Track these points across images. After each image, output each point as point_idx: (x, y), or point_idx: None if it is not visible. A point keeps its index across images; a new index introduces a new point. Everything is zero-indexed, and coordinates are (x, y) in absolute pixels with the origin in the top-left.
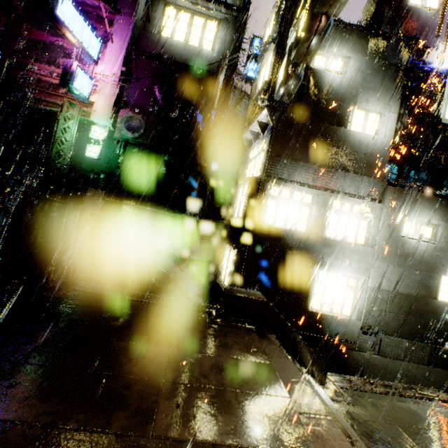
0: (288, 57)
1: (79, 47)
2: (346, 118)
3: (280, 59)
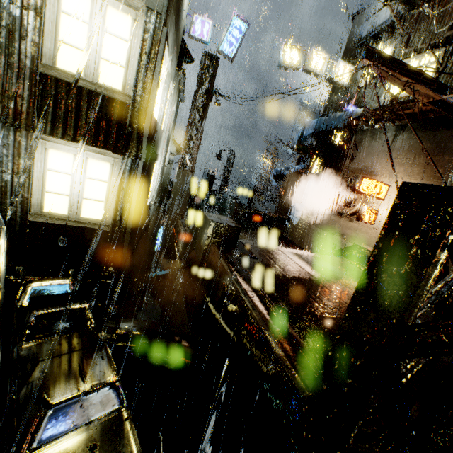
0: None
1: None
2: None
3: None
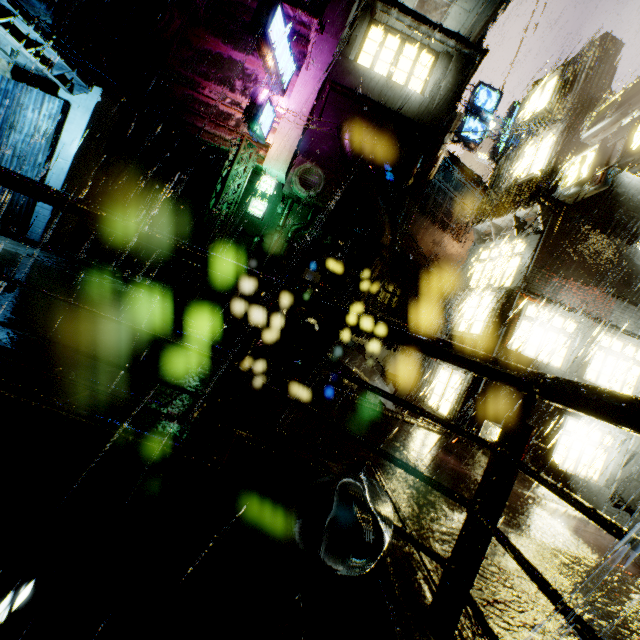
0: (597, 154)
1: (273, 73)
2: (637, 234)
3: (568, 146)
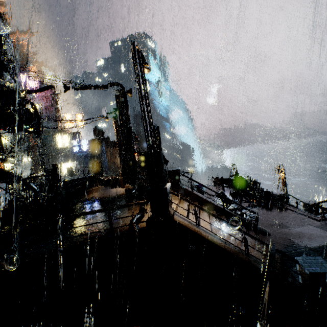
0: None
1: None
2: None
3: None
